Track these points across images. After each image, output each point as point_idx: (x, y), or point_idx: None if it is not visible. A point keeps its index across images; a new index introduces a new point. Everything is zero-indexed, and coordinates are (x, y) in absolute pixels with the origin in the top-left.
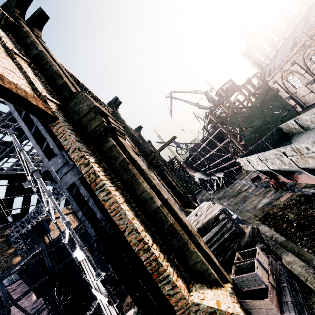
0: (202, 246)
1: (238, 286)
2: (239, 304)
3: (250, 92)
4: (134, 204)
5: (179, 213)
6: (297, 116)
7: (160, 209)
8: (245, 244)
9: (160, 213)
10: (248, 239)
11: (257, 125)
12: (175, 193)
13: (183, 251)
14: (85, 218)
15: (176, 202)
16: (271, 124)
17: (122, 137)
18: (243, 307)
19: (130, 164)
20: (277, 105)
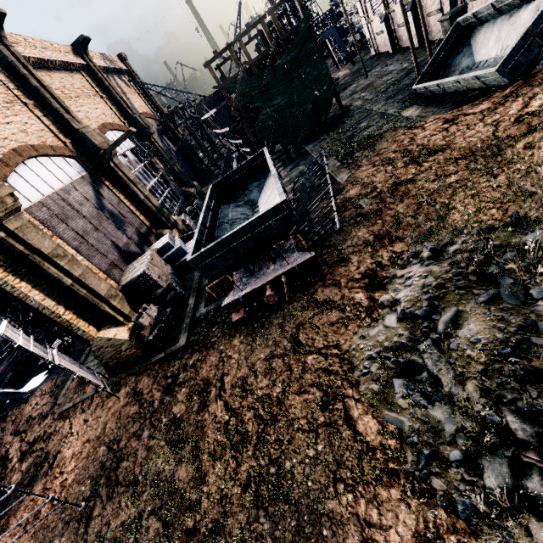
0: (113, 305)
1: (136, 324)
2: (130, 334)
3: (280, 33)
4: (45, 286)
5: (96, 283)
6: (336, 99)
7: (70, 287)
8: (160, 295)
9: (72, 290)
10: (163, 292)
11: (278, 106)
12: (145, 210)
13: (96, 310)
14: (3, 292)
15: (145, 223)
16: (297, 109)
17: (13, 217)
18: (138, 333)
19: (30, 254)
20: (313, 73)
